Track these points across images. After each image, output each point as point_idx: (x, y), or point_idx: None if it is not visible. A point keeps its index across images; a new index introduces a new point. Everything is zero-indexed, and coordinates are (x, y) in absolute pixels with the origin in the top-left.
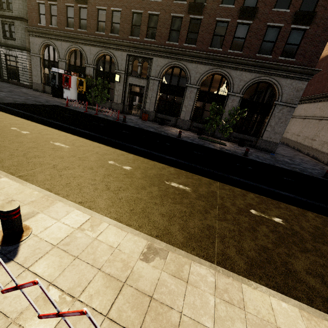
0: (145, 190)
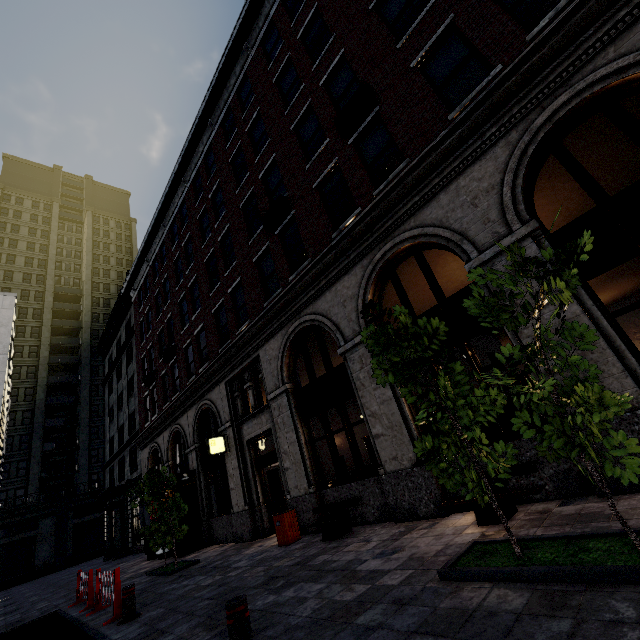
0: None
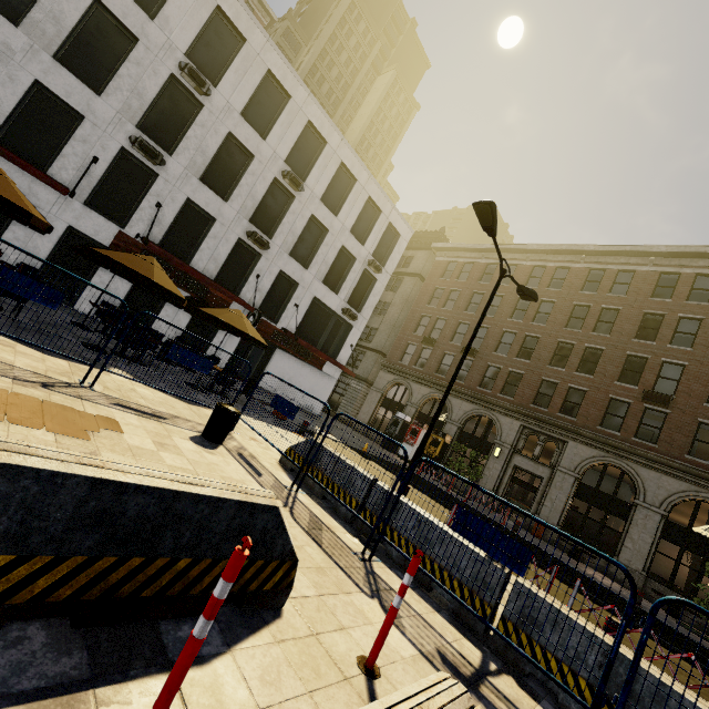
0: (678, 675)
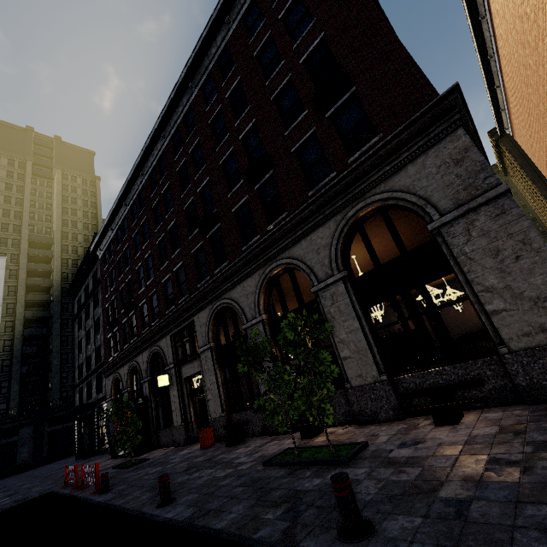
0: None
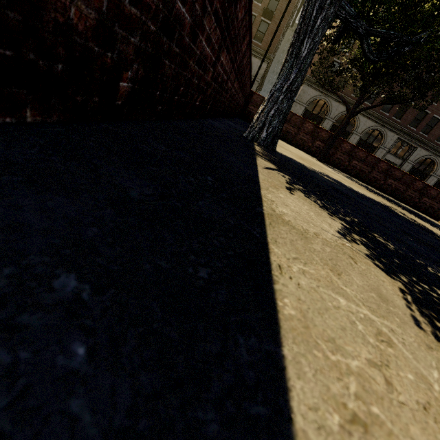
0: None
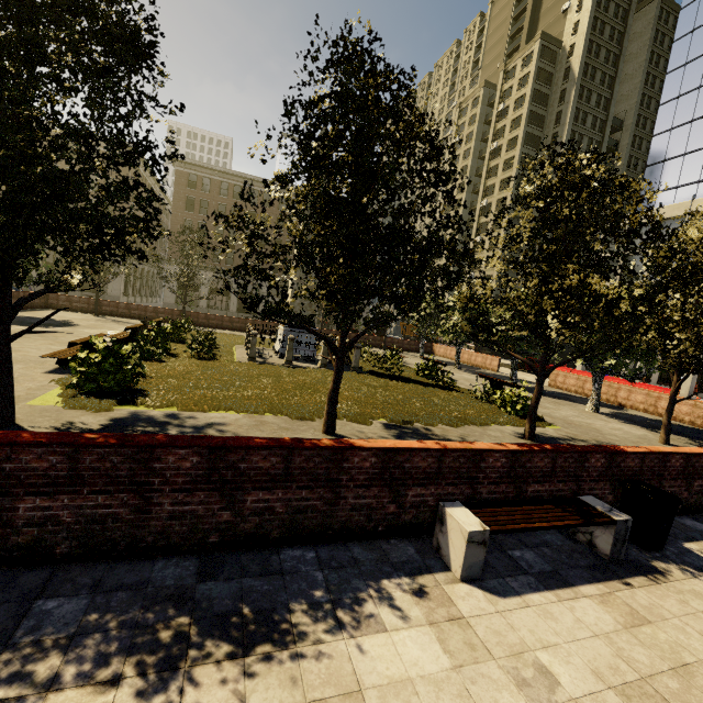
0: None
